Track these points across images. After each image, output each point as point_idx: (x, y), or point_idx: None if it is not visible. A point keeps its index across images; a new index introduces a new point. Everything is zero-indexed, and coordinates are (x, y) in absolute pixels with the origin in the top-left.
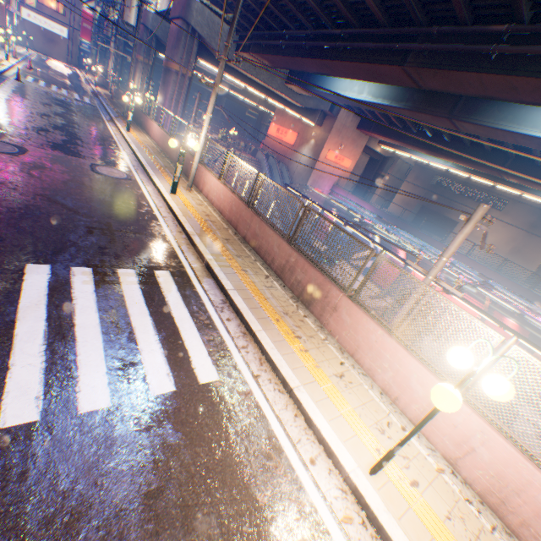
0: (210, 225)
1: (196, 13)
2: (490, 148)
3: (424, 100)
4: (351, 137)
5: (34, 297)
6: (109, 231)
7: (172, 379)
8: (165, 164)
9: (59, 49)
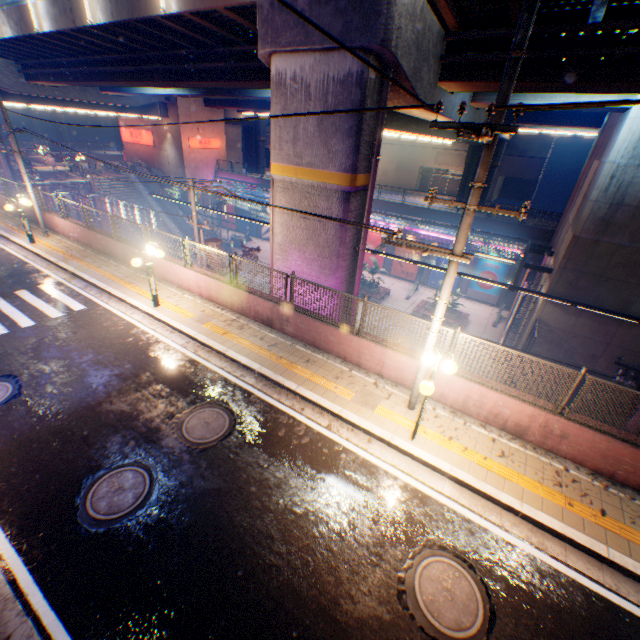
0: (71, 253)
1: None
2: None
3: None
4: (205, 117)
5: None
6: None
7: (62, 313)
8: (18, 224)
9: None
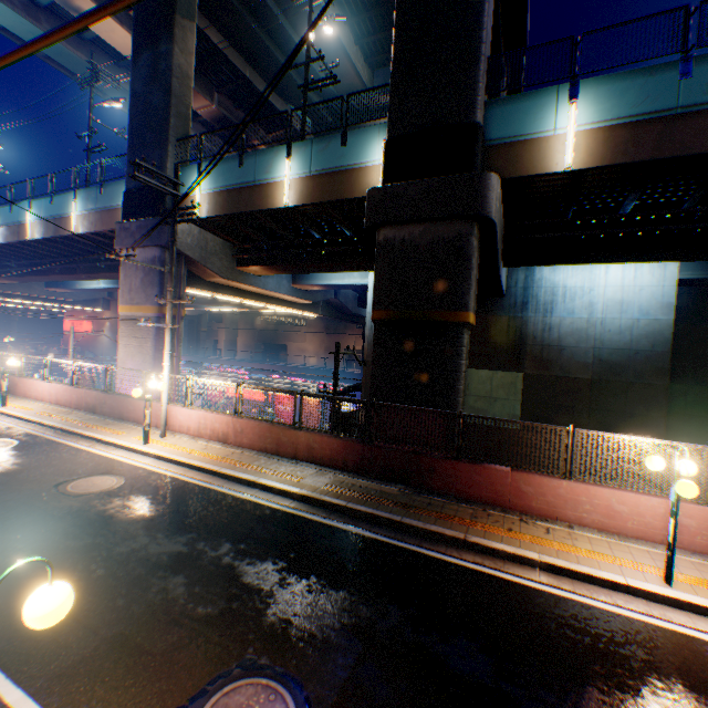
0: None
1: None
2: None
3: None
4: None
5: None
6: None
7: None
8: None
9: None
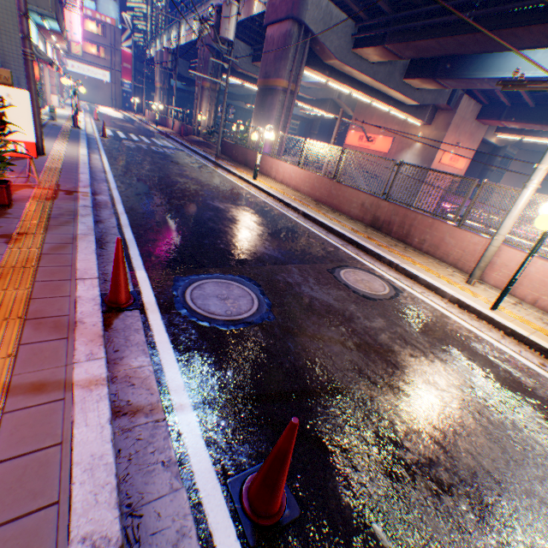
0: None
1: (311, 7)
2: None
3: None
4: (468, 131)
5: None
6: None
7: None
8: (354, 226)
9: (103, 94)
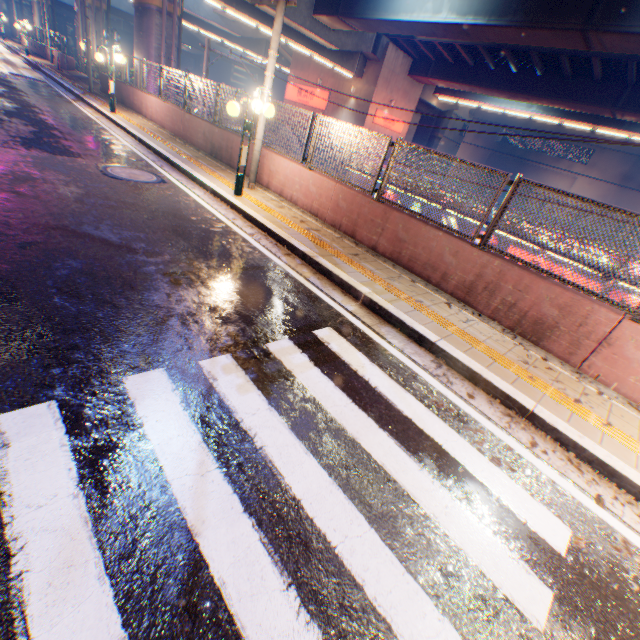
0: (317, 236)
1: None
2: (600, 77)
3: (543, 7)
4: (402, 88)
5: (184, 457)
6: (200, 274)
7: (527, 570)
8: (192, 153)
9: None
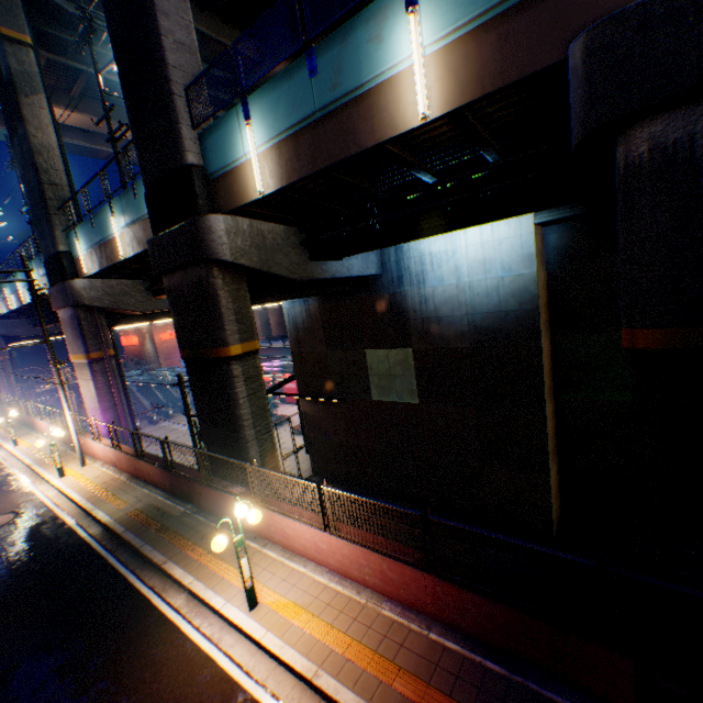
0: (7, 428)
1: None
2: None
3: None
4: None
5: None
6: None
7: None
8: None
9: None
